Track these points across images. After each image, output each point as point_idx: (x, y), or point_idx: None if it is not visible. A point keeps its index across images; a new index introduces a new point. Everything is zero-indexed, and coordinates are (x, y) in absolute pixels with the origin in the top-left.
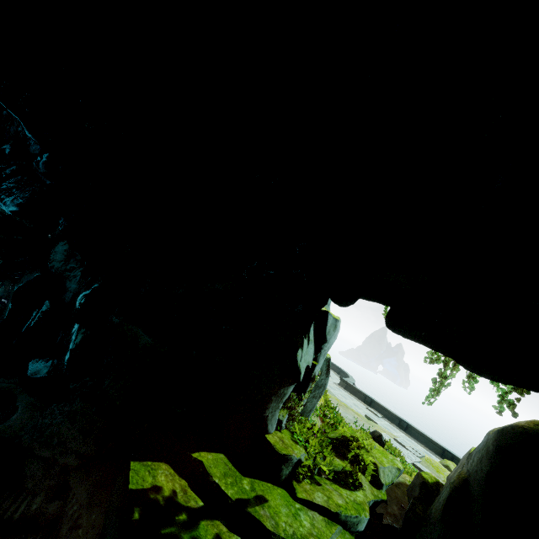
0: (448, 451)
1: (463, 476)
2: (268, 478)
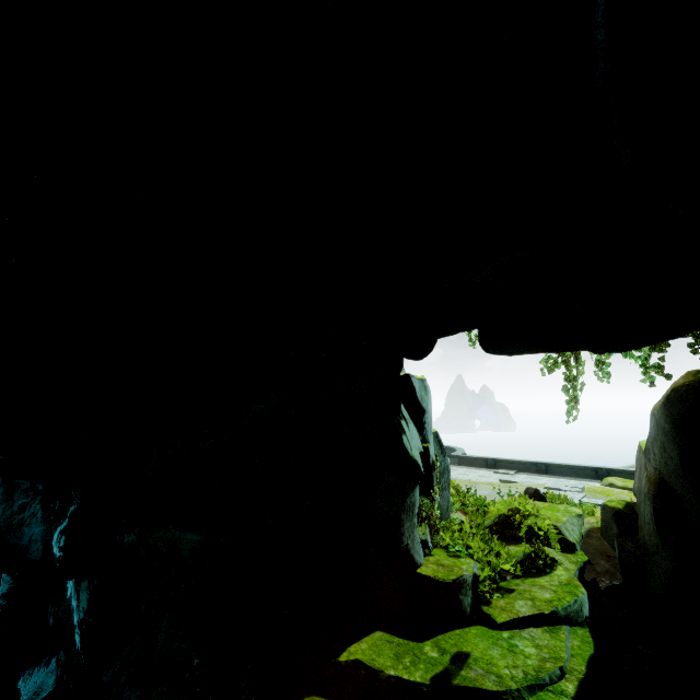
0: (601, 469)
1: (654, 478)
2: (451, 625)
